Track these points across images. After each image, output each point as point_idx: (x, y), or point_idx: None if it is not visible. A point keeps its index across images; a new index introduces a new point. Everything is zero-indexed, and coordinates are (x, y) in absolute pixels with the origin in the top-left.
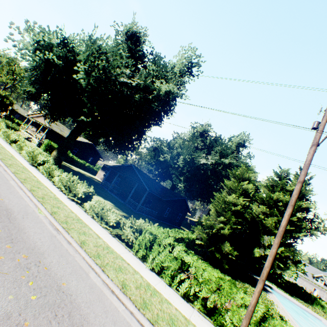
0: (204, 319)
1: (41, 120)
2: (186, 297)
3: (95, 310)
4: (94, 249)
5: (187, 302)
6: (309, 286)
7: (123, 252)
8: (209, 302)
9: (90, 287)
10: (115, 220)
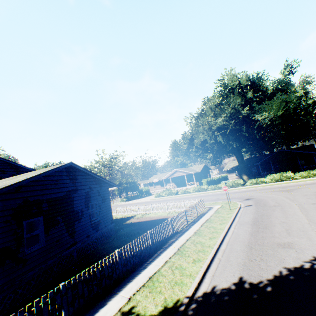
0: None
1: (179, 174)
2: None
3: None
4: None
5: None
6: None
7: None
8: None
9: None
10: None
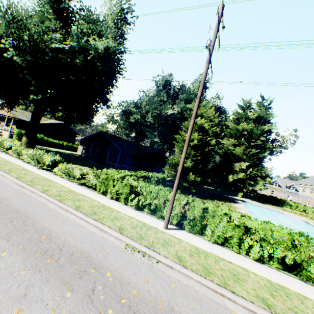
0: (149, 217)
1: (4, 112)
2: (140, 209)
3: (48, 218)
4: (57, 192)
5: (139, 211)
6: (284, 195)
7: (87, 192)
8: (152, 206)
9: (46, 210)
10: (80, 174)
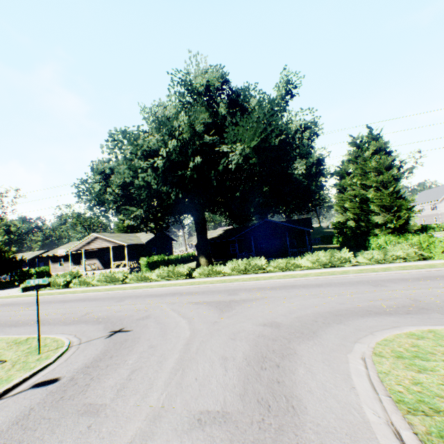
0: None
1: (101, 244)
2: None
3: None
4: None
5: None
6: None
7: None
8: None
9: None
10: (400, 253)
